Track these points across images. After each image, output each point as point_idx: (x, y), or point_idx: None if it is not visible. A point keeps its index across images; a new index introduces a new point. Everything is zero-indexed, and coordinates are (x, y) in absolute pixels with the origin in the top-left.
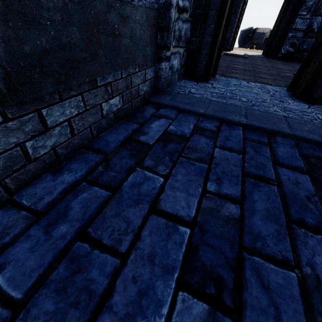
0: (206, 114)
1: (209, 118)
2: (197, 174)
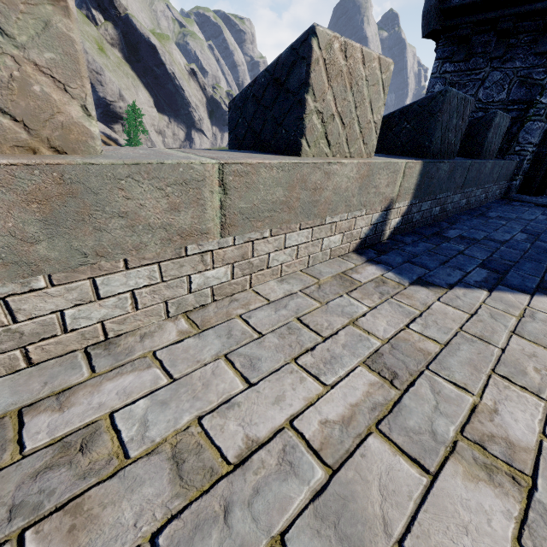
0: (540, 204)
1: (542, 206)
2: (540, 211)
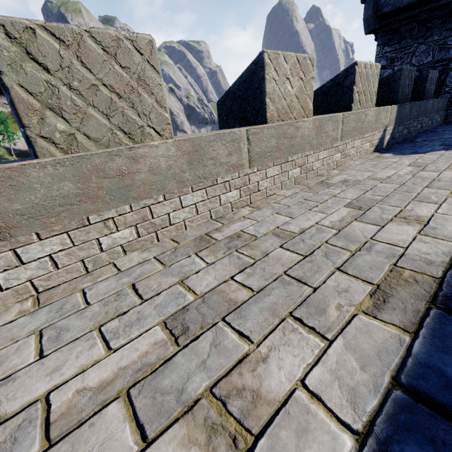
0: None
1: None
2: None
